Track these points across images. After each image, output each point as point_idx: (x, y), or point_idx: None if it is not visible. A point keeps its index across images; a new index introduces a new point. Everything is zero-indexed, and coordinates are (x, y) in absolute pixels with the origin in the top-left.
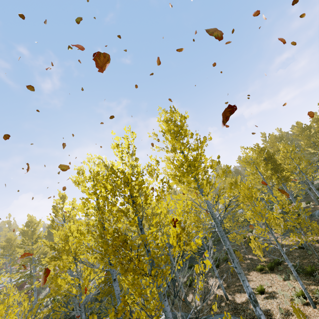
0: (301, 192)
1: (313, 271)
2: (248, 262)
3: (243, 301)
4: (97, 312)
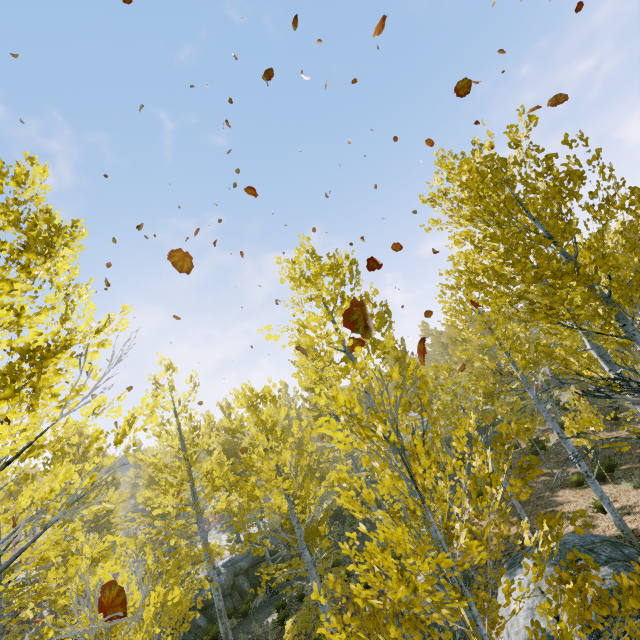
0: None
1: None
2: (545, 480)
3: (572, 530)
4: (242, 612)
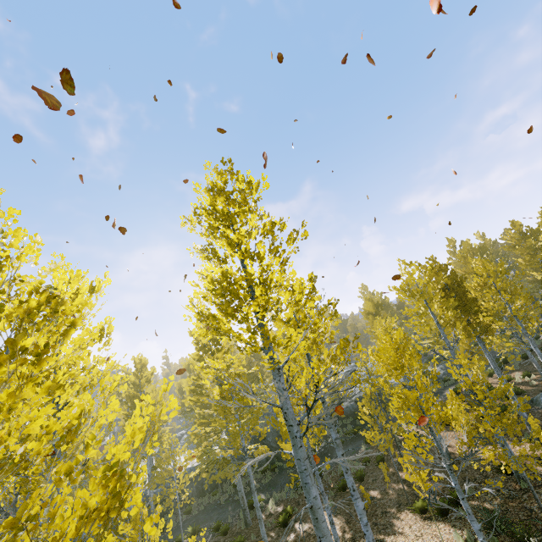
0: (513, 355)
1: (529, 536)
2: (402, 489)
3: None
4: None
